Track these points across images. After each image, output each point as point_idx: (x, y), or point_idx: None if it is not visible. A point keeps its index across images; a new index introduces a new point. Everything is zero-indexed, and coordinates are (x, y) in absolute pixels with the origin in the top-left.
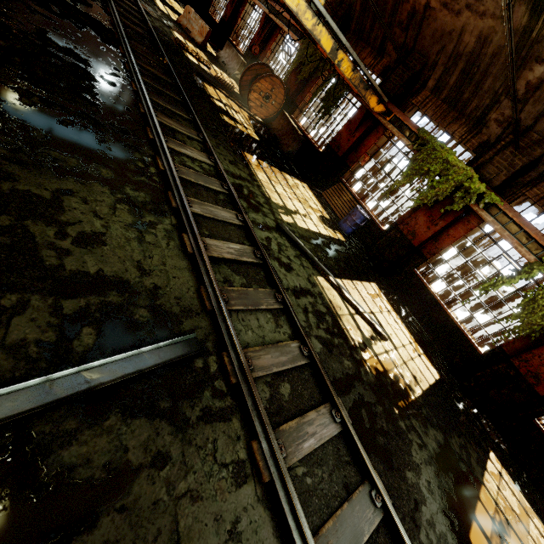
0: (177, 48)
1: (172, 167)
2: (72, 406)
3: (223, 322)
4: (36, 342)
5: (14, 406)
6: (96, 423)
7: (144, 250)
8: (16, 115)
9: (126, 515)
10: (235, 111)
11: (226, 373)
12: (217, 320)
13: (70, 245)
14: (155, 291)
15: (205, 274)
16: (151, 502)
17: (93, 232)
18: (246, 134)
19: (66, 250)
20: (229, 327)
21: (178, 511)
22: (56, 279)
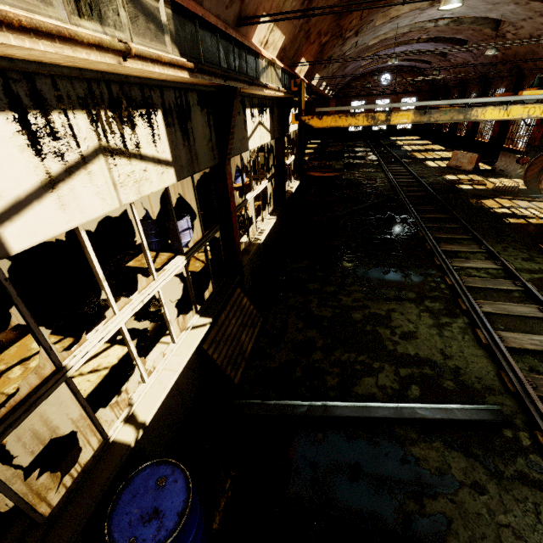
0: (449, 187)
1: (458, 280)
2: (412, 426)
3: (532, 404)
4: (390, 387)
5: (386, 413)
6: (427, 441)
7: (443, 341)
8: (364, 276)
9: (455, 506)
10: (523, 209)
11: (542, 452)
12: (523, 402)
13: (398, 339)
14: (456, 370)
15: (503, 361)
16: (474, 511)
17: (409, 331)
18: (542, 225)
19: (396, 341)
20: (538, 409)
21: (500, 533)
22: (394, 356)
